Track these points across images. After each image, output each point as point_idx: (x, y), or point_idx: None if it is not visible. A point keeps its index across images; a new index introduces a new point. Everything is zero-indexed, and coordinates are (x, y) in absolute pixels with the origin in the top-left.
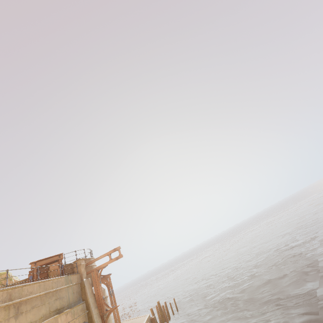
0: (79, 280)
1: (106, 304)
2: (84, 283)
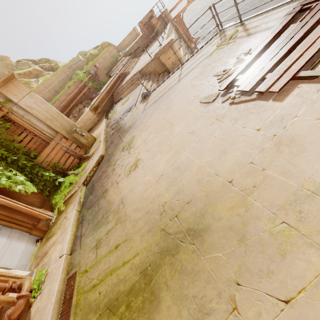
0: (173, 26)
1: (192, 37)
2: (177, 27)
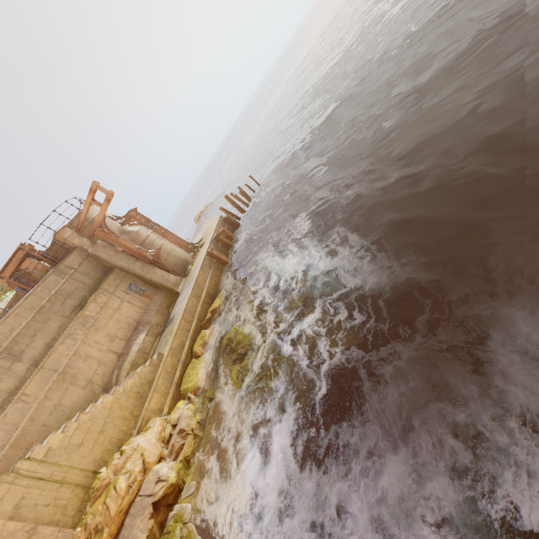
0: (85, 254)
1: (146, 251)
2: (94, 255)
